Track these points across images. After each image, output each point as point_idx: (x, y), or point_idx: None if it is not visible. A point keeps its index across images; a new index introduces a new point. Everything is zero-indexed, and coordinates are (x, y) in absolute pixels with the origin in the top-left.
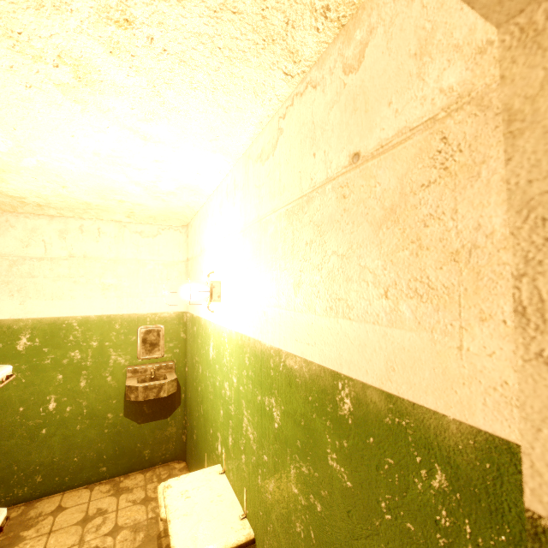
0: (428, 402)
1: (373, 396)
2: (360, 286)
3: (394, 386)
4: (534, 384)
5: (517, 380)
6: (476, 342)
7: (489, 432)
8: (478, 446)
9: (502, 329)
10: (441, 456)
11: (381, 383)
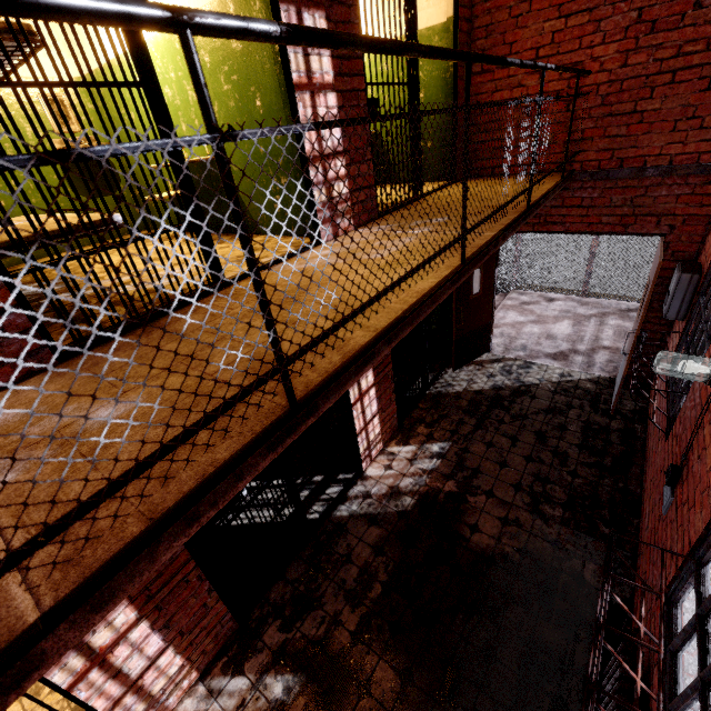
0: (435, 23)
1: (424, 31)
2: (420, 1)
3: (428, 25)
4: (448, 0)
5: (447, 1)
6: (442, 5)
7: (443, 22)
8: (442, 26)
9: (446, 1)
10: (437, 34)
11: (425, 26)
